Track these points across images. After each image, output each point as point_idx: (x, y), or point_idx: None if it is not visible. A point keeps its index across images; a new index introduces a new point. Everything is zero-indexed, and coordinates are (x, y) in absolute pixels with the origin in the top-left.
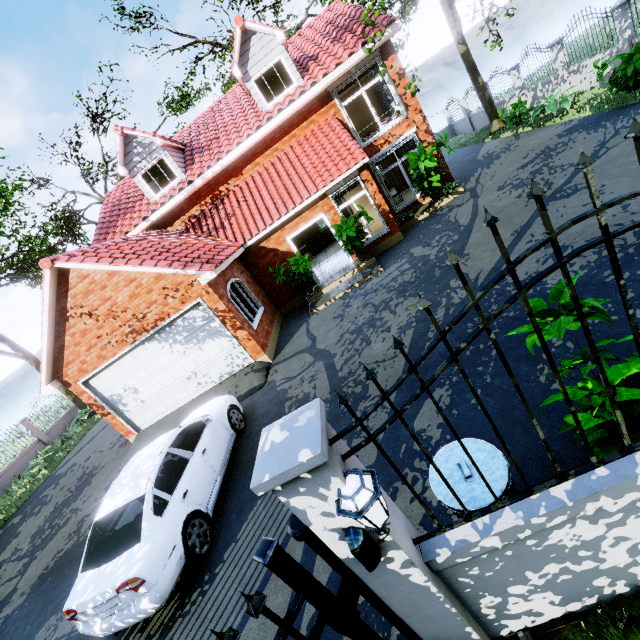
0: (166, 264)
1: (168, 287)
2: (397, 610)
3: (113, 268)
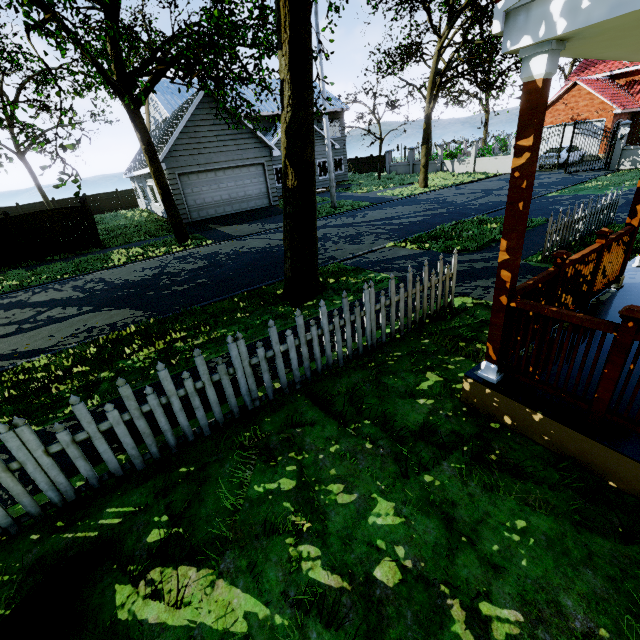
0: (609, 99)
1: (600, 108)
2: (614, 151)
3: (592, 92)
